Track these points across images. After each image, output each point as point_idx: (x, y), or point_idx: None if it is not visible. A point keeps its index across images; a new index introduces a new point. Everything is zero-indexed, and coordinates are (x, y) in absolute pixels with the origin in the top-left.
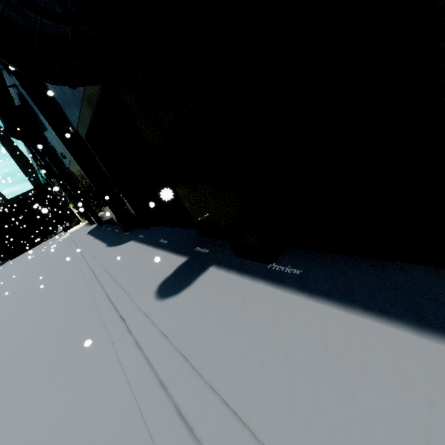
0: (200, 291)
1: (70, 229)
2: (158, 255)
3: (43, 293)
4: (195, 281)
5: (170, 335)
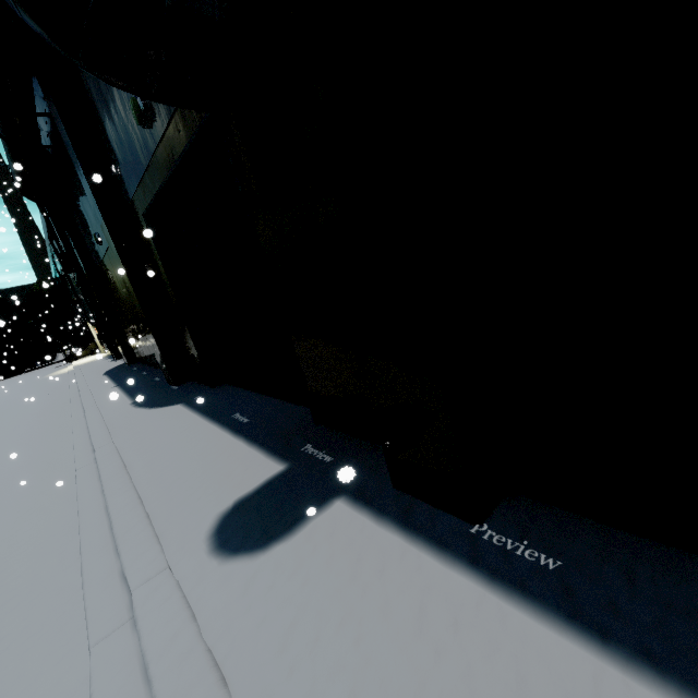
0: (313, 557)
1: (78, 360)
2: (227, 445)
3: None
4: (302, 528)
5: (231, 674)
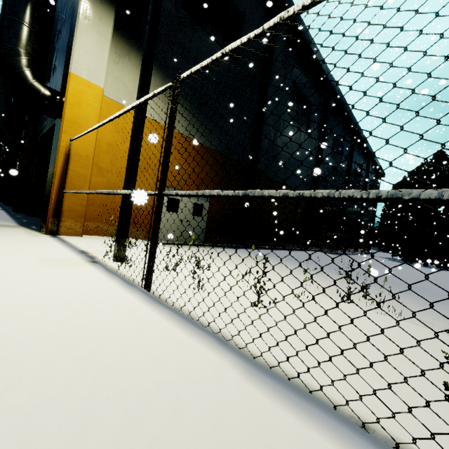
0: None
1: None
2: None
3: None
4: None
5: None
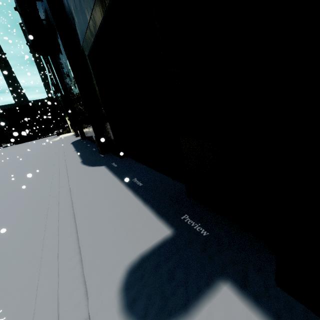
0: None
1: (62, 135)
2: (130, 201)
3: (13, 190)
4: (197, 312)
5: None
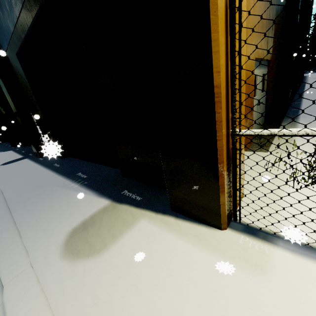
0: (15, 163)
1: None
2: (15, 155)
3: None
4: (17, 161)
5: None
